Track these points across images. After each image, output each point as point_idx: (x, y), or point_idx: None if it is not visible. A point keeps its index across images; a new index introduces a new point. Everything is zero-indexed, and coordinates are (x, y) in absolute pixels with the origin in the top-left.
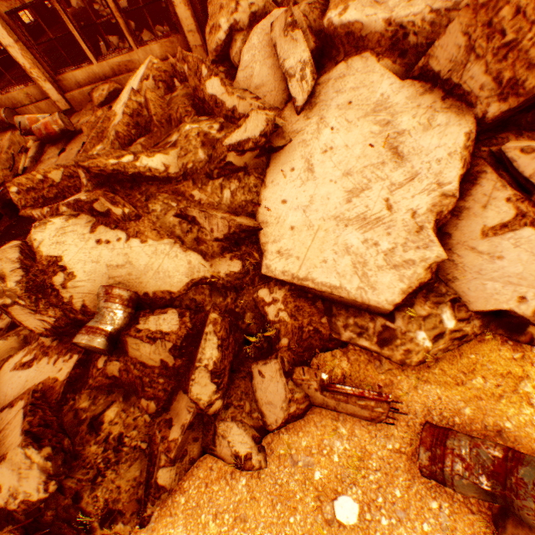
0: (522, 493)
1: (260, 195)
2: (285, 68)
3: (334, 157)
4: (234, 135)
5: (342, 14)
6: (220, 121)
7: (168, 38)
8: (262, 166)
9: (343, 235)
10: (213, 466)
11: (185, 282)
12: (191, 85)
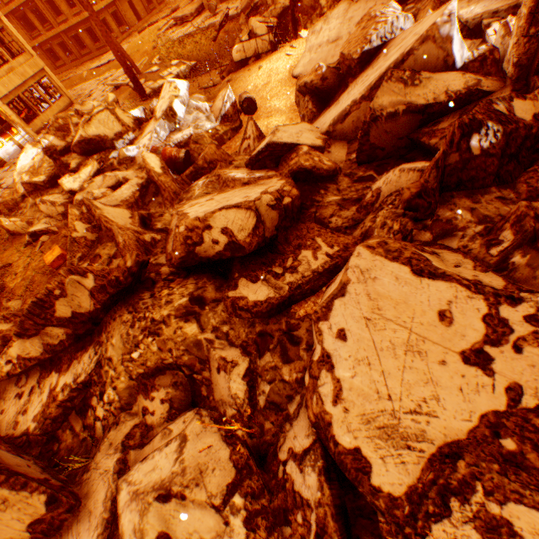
0: None
1: None
2: None
3: None
4: None
5: None
6: None
7: None
8: None
9: None
10: None
11: None
12: None
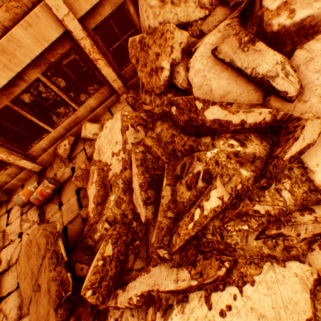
0: None
1: (313, 181)
2: (260, 73)
3: None
4: (292, 147)
5: (292, 16)
6: (228, 136)
7: (98, 92)
8: None
9: None
10: None
11: (308, 298)
12: (183, 119)
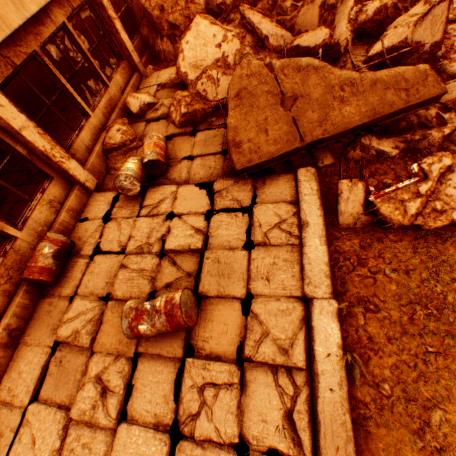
0: None
1: None
2: None
3: None
4: None
5: None
6: None
7: (119, 67)
8: None
9: None
10: None
11: None
12: None
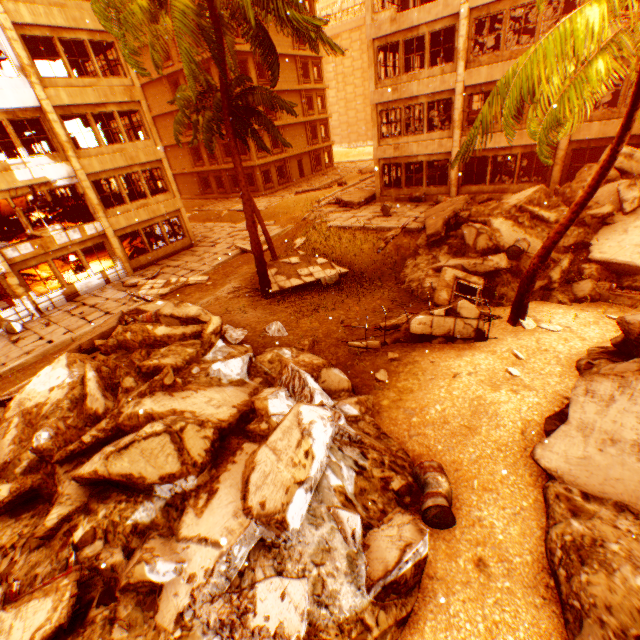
0: None
1: (592, 237)
2: (622, 198)
3: (639, 229)
4: (592, 211)
5: None
6: None
7: (536, 183)
8: (596, 228)
9: (637, 249)
10: (546, 302)
11: None
12: (567, 196)
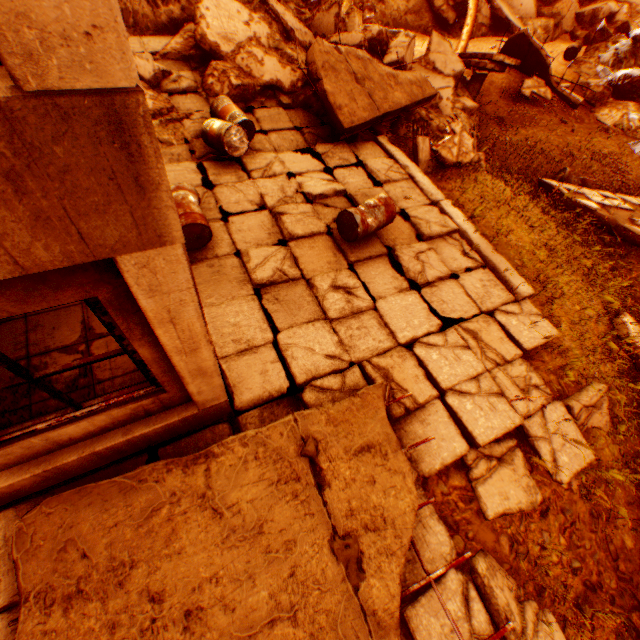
0: (373, 7)
1: None
2: None
3: None
4: None
5: None
6: None
7: None
8: None
9: None
10: None
11: None
12: None
